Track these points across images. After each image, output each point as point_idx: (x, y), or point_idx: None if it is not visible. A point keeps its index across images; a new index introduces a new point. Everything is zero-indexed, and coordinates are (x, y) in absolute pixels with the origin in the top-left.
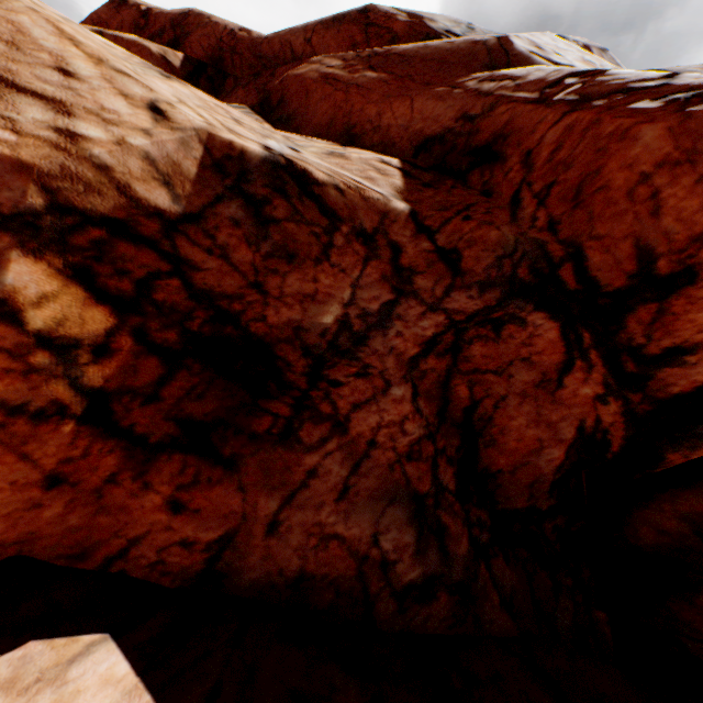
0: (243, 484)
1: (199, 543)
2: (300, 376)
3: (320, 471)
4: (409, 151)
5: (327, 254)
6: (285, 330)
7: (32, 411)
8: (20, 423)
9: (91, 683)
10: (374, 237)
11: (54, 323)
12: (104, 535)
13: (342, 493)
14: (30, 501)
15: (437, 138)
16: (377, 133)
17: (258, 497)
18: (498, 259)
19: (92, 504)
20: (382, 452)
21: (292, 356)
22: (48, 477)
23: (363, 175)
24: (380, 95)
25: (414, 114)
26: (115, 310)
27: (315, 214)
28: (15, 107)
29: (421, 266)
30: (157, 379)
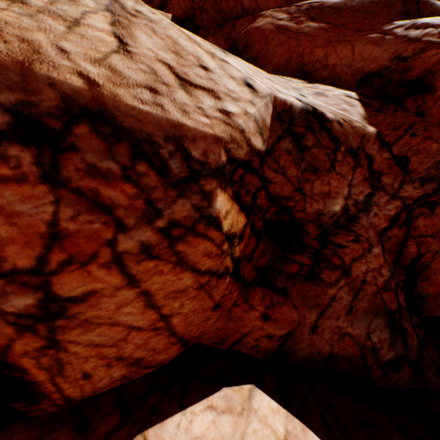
0: (294, 305)
1: (275, 336)
2: (312, 240)
3: (336, 298)
4: (352, 83)
5: (333, 166)
6: (312, 215)
7: (218, 273)
8: (213, 280)
9: (267, 411)
10: (357, 152)
11: (229, 226)
12: (231, 332)
13: (348, 310)
14: (206, 317)
15: (376, 74)
16: (325, 70)
17: (304, 312)
18: (436, 163)
19: (226, 316)
20: (369, 286)
21: (311, 229)
22: (215, 304)
23: (339, 107)
24: (323, 40)
25: (355, 56)
26: (246, 214)
27: (327, 141)
28: (198, 99)
29: (384, 169)
30: (253, 248)
